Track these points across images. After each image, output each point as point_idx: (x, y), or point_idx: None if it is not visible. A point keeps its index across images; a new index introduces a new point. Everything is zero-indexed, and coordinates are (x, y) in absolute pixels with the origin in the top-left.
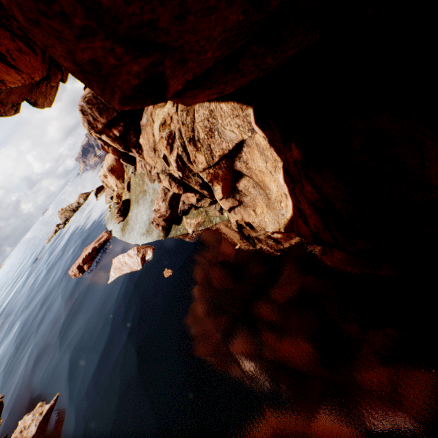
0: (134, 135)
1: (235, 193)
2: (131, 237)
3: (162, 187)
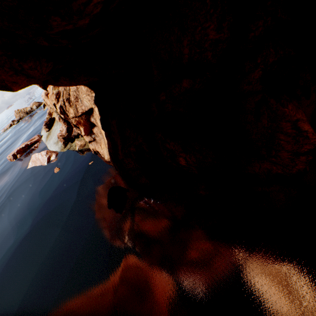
0: None
1: (92, 134)
2: (50, 143)
3: None
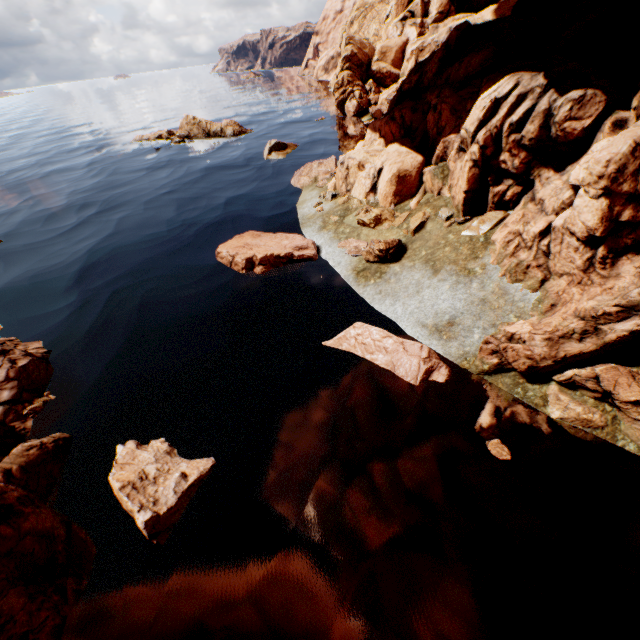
0: (637, 237)
1: None
2: (385, 304)
3: (576, 327)
